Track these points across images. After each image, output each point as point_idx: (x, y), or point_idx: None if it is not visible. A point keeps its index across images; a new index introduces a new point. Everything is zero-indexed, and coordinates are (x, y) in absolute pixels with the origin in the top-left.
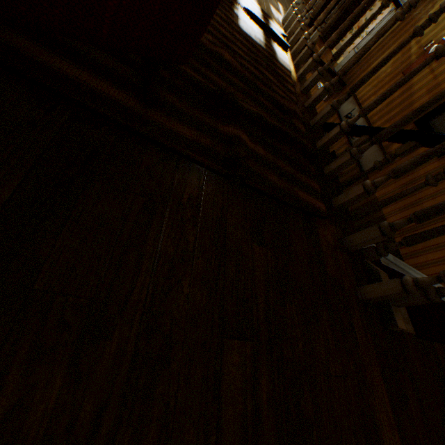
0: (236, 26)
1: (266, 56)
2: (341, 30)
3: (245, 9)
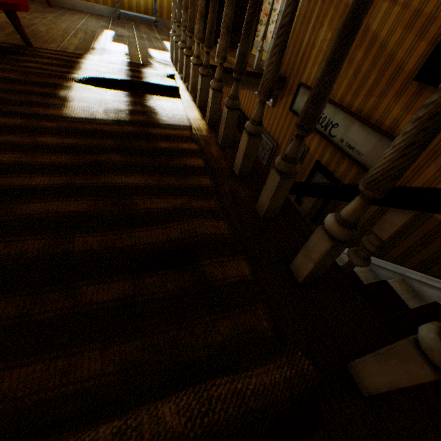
0: (54, 118)
1: (130, 133)
2: (226, 25)
3: (85, 80)
